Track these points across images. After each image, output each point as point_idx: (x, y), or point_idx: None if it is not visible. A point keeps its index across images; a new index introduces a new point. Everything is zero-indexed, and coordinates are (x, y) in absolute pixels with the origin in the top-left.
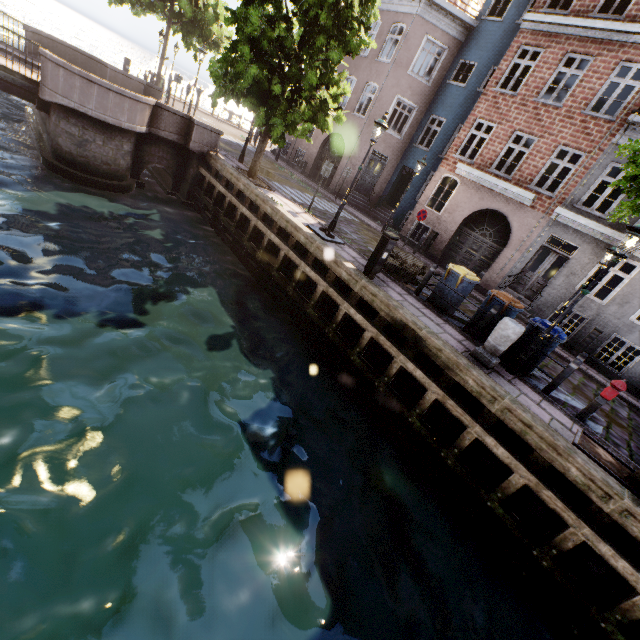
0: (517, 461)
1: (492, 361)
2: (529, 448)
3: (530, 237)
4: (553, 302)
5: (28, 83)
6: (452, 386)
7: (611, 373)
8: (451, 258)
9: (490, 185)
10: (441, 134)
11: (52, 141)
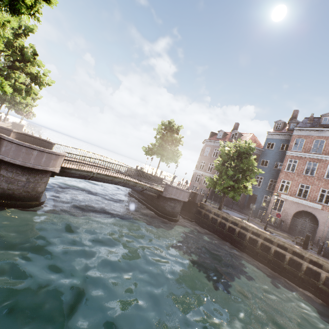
0: None
1: None
2: None
3: (327, 221)
4: None
5: (161, 192)
6: None
7: None
8: (293, 230)
9: (299, 201)
10: (263, 182)
11: (162, 207)
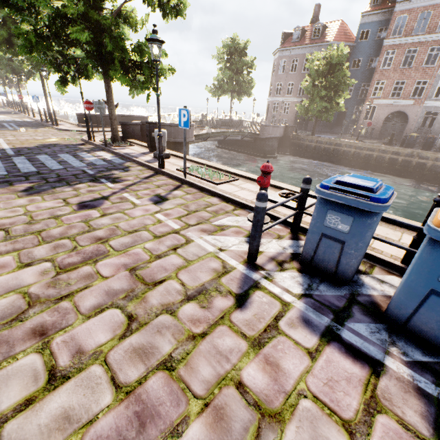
0: None
1: None
2: None
3: (417, 115)
4: (436, 134)
5: (257, 135)
6: (433, 160)
7: None
8: (383, 135)
9: (392, 103)
10: (354, 90)
11: (261, 149)
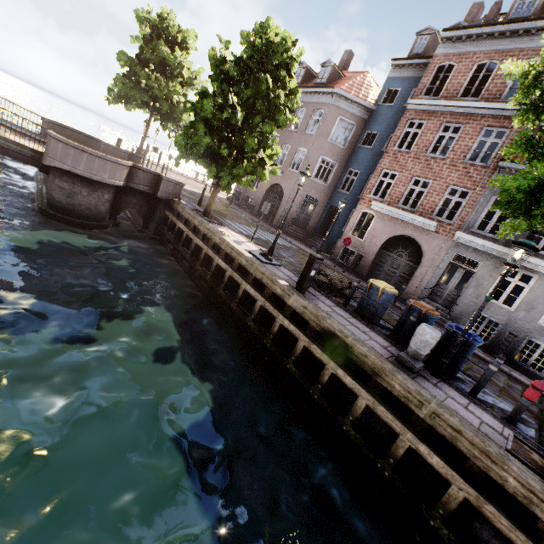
0: (453, 471)
1: (416, 365)
2: (463, 456)
3: (439, 256)
4: (468, 310)
5: (35, 153)
6: (381, 391)
7: (533, 374)
8: (376, 275)
9: (400, 216)
10: (357, 181)
11: (47, 194)
